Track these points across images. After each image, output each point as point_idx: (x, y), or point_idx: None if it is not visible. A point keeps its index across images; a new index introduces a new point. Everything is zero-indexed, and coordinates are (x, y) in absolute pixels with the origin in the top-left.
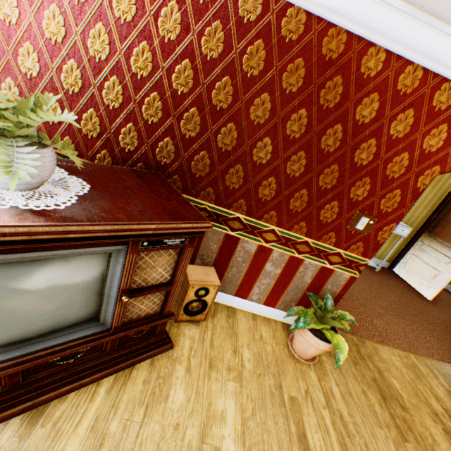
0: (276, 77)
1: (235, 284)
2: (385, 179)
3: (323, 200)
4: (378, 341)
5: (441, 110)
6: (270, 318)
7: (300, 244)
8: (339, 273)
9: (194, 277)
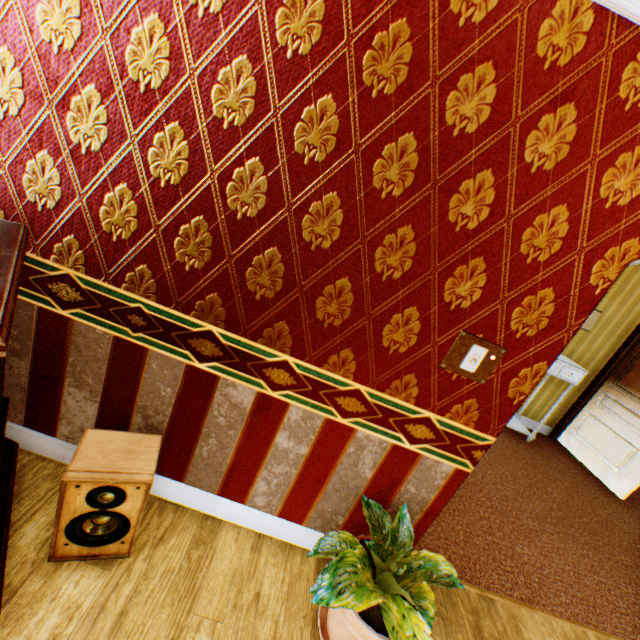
0: (263, 17)
1: (217, 471)
2: (520, 263)
3: (386, 304)
4: (523, 599)
5: (639, 110)
6: (295, 546)
7: (345, 397)
8: (431, 462)
9: (89, 460)
